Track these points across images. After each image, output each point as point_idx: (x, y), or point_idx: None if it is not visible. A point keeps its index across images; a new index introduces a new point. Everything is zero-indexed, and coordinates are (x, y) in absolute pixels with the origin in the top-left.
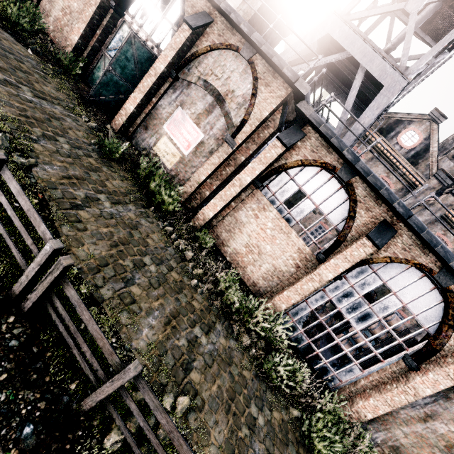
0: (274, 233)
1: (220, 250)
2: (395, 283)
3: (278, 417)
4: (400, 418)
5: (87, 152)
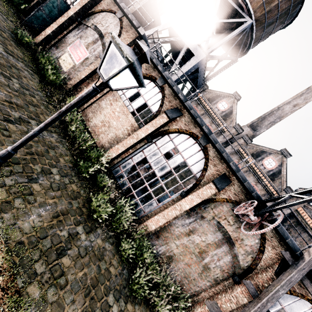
0: (119, 114)
1: (86, 124)
2: (181, 147)
3: (75, 189)
4: (175, 234)
5: (3, 30)
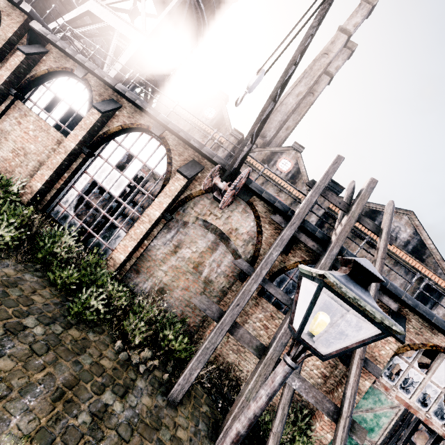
0: (36, 133)
1: None
2: (135, 149)
3: None
4: (159, 259)
5: None
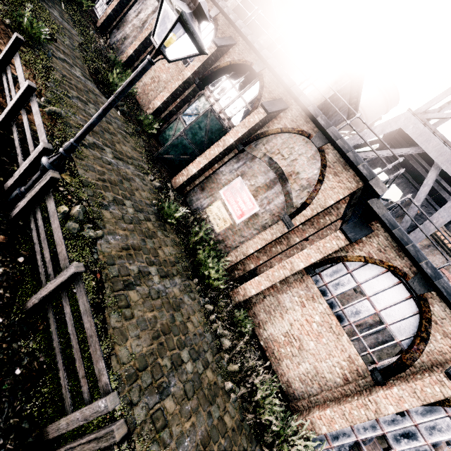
0: (321, 329)
1: (255, 331)
2: None
3: None
4: None
5: (147, 214)
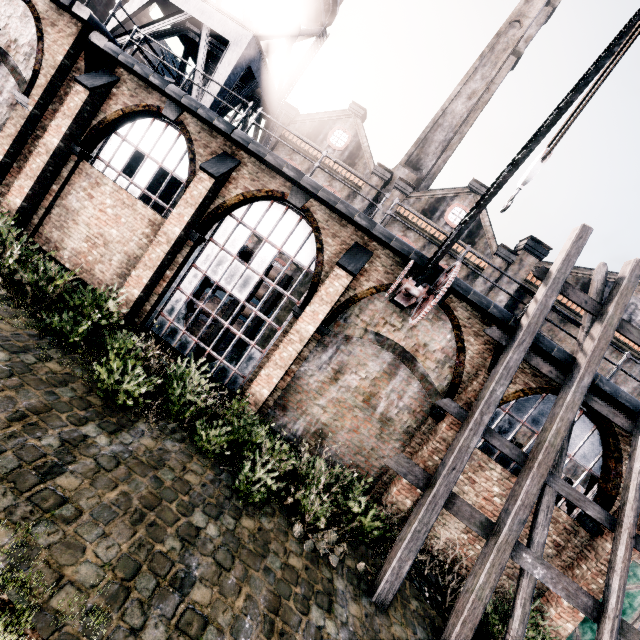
0: (116, 210)
1: (56, 258)
2: (264, 228)
3: (58, 369)
4: (312, 390)
5: None
